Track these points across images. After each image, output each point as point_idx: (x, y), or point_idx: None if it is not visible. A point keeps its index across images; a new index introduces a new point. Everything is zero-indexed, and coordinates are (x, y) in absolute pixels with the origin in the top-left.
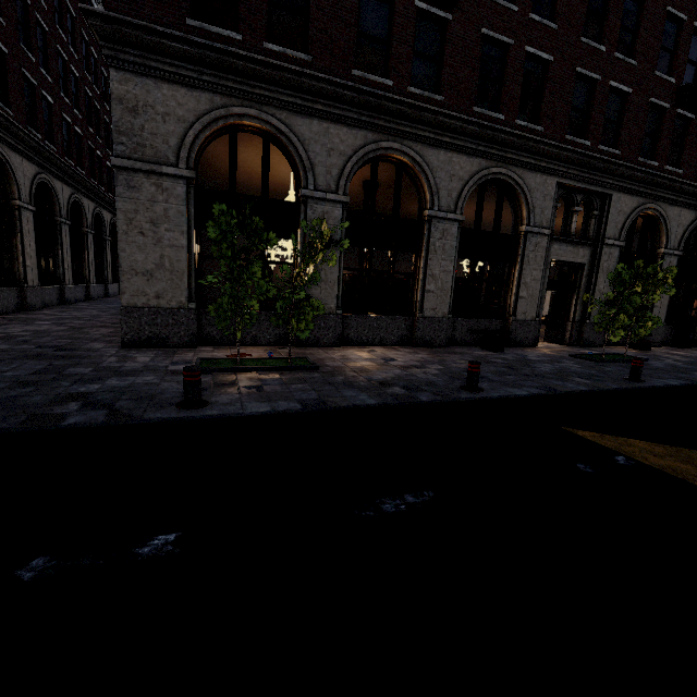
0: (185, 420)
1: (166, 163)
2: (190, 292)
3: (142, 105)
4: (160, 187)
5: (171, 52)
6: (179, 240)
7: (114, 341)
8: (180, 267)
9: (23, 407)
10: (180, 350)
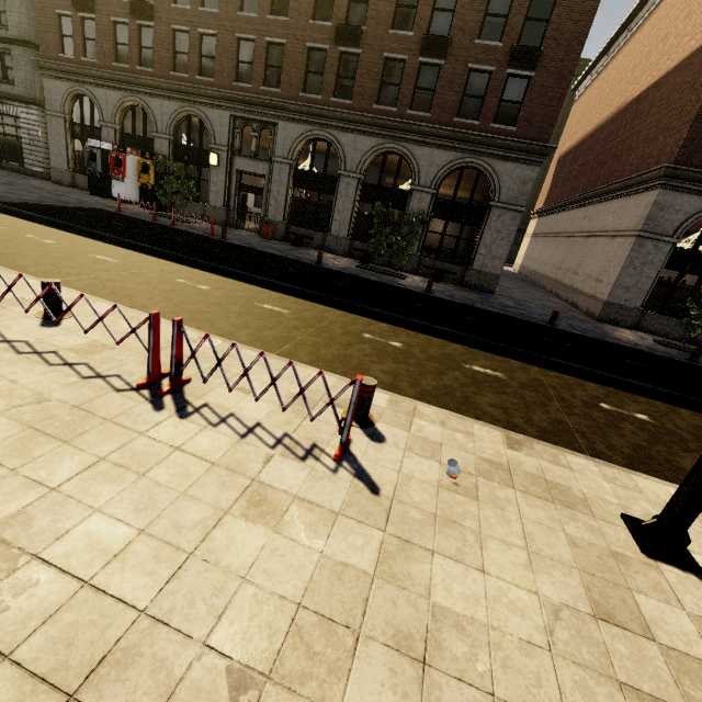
0: (700, 366)
1: (665, 235)
2: (643, 301)
3: (667, 206)
4: (656, 247)
5: (701, 180)
6: (652, 274)
7: (581, 315)
8: (645, 288)
9: (629, 344)
10: (626, 330)
